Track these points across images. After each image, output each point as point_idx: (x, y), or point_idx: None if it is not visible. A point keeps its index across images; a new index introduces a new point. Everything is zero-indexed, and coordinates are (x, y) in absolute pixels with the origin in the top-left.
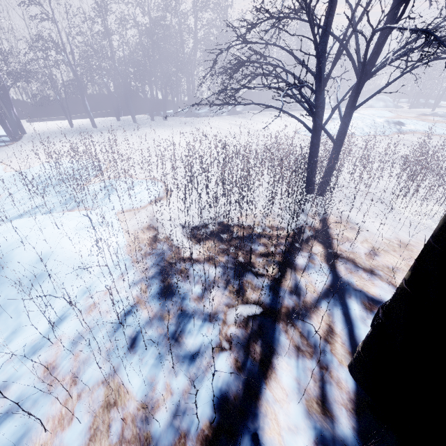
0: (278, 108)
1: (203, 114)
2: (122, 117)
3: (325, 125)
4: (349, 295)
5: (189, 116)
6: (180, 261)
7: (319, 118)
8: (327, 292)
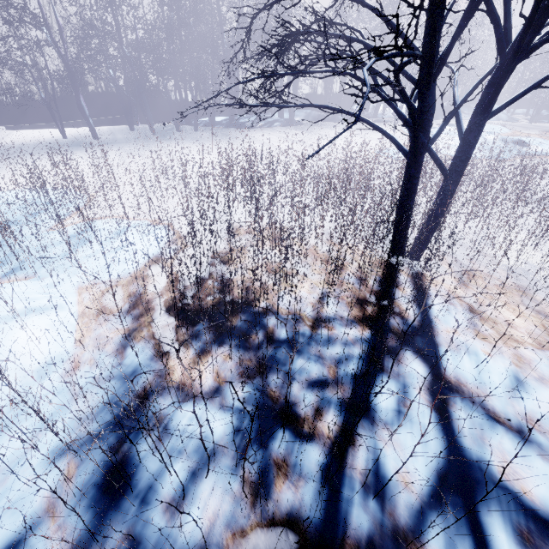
0: (352, 113)
1: (249, 124)
2: (139, 126)
3: (431, 144)
4: (484, 504)
5: (229, 127)
6: (160, 398)
7: (423, 133)
8: (438, 492)
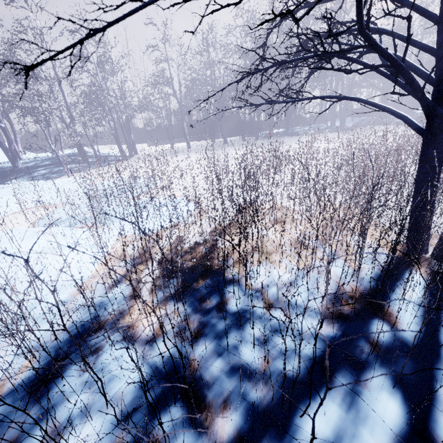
0: (356, 98)
1: (301, 132)
2: (220, 139)
3: None
4: None
5: (284, 135)
6: (110, 331)
7: (442, 104)
8: None
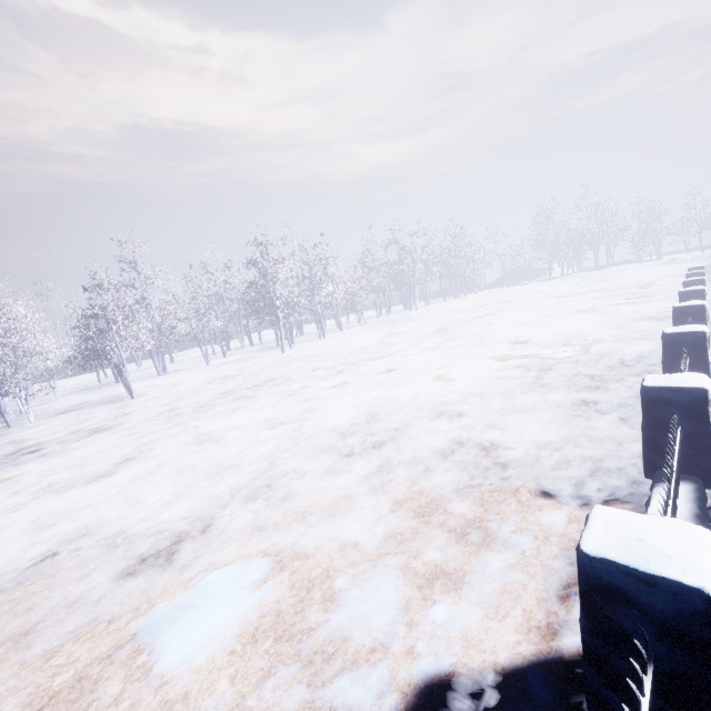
0: None
1: None
2: None
3: None
4: None
5: None
6: None
7: None
8: None
